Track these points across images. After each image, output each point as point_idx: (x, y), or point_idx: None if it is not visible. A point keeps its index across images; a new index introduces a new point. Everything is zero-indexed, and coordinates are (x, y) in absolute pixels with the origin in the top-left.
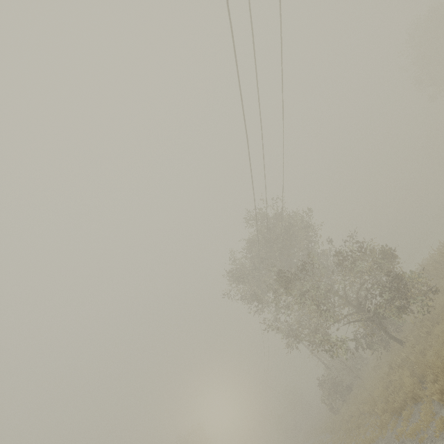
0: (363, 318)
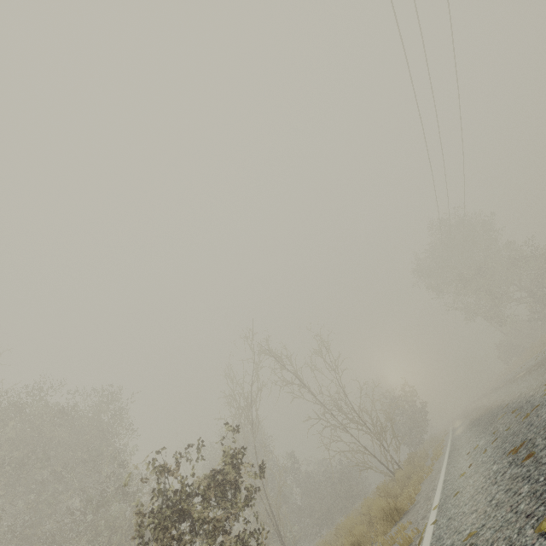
0: (530, 302)
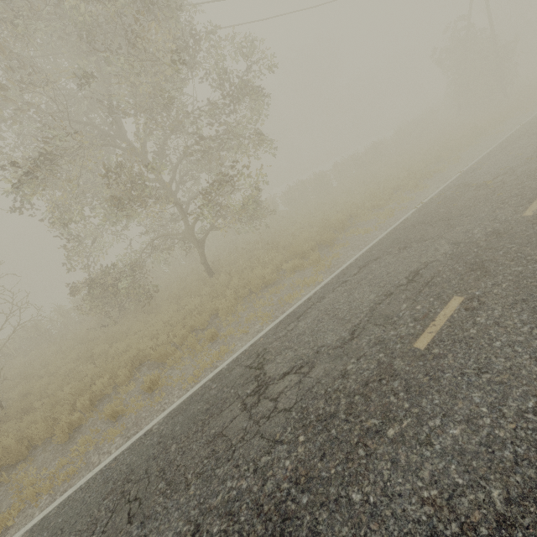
0: None
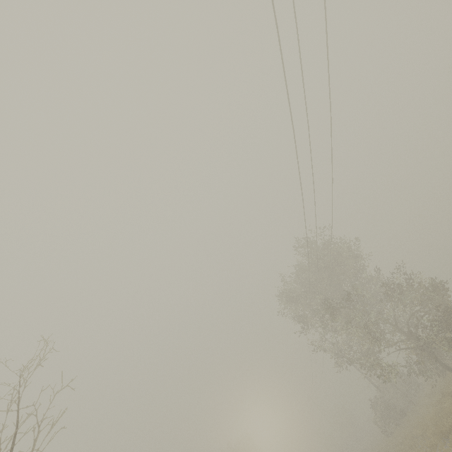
0: (414, 347)
